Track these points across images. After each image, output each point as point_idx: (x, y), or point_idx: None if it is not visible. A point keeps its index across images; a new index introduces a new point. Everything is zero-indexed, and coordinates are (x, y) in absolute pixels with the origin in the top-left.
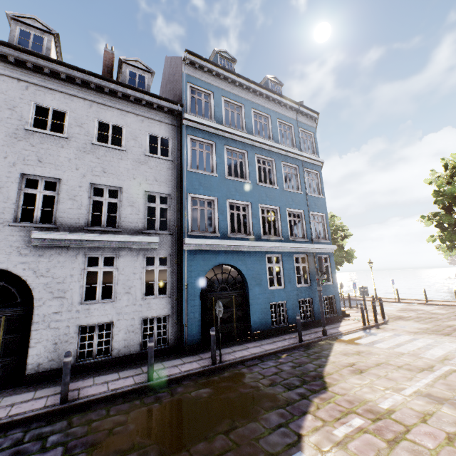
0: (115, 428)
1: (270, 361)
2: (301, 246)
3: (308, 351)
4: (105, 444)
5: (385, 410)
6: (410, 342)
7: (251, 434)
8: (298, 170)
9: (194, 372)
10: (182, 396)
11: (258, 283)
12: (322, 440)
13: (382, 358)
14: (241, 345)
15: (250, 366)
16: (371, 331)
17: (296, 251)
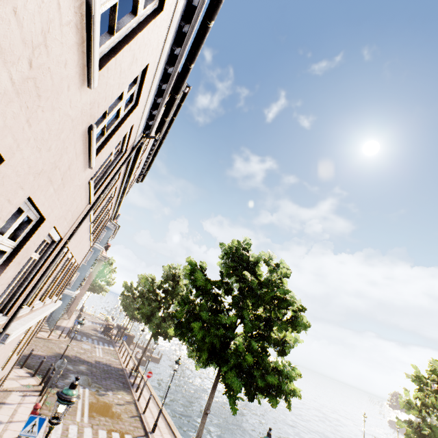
0: None
1: None
2: None
3: None
4: None
5: None
6: None
7: None
8: None
9: None
10: None
11: None
12: None
13: None
14: None
15: None
16: None
17: None
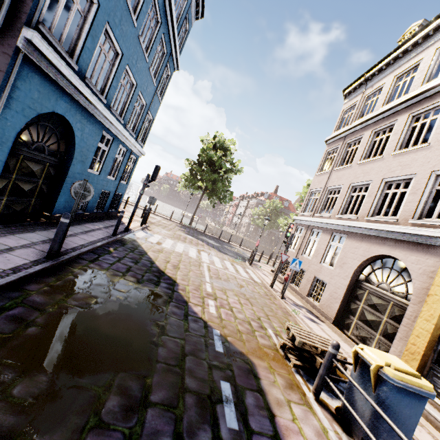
0: (10, 391)
1: (107, 256)
2: (131, 141)
3: (127, 247)
4: (40, 418)
5: (212, 293)
6: (176, 245)
7: (180, 328)
8: (165, 58)
9: (34, 271)
10: (59, 308)
11: (83, 160)
12: (213, 318)
13: (177, 257)
14: (48, 230)
15: (94, 261)
16: (148, 232)
17: (125, 142)
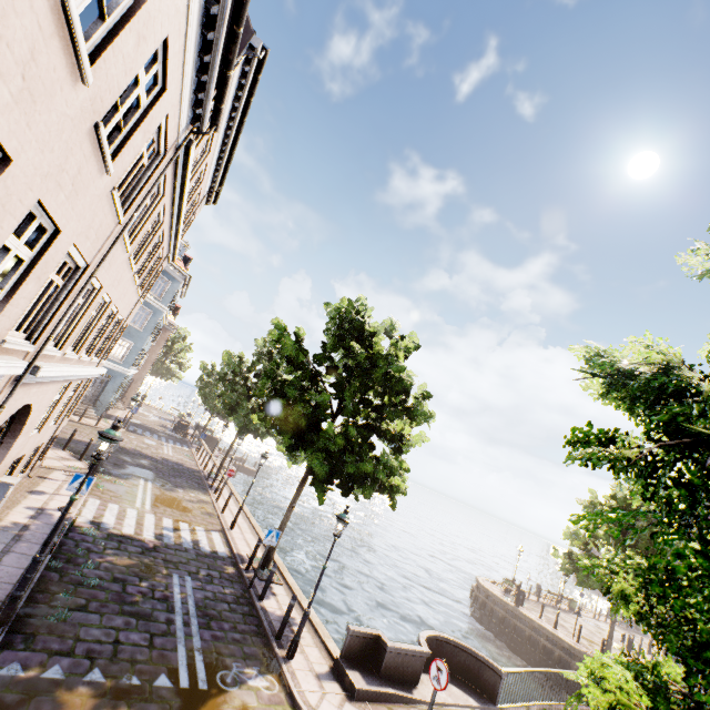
0: None
1: None
2: None
3: None
4: None
5: None
6: None
7: None
8: None
9: None
10: None
11: None
12: None
13: None
14: None
15: None
16: None
17: None
